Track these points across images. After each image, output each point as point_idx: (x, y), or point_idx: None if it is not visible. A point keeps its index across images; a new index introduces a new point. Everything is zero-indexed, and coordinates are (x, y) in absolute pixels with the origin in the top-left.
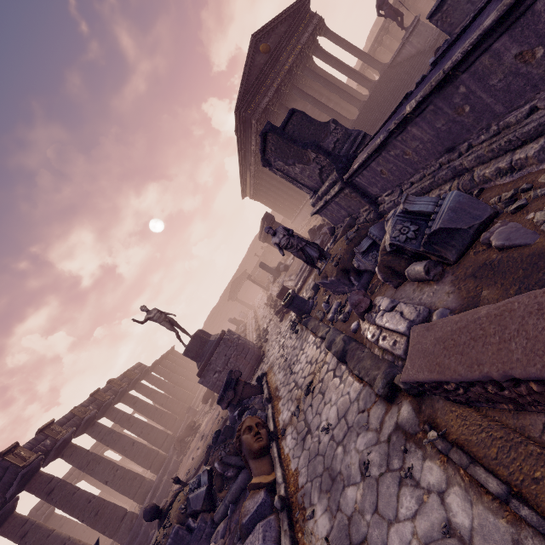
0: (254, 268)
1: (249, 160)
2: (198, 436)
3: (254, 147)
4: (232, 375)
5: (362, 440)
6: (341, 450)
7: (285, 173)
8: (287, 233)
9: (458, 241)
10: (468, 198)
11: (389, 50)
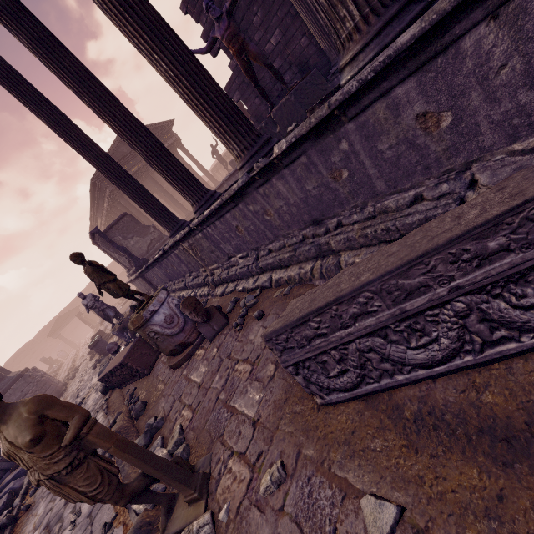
0: None
1: (102, 212)
2: None
3: (107, 205)
4: None
5: None
6: None
7: (110, 253)
8: (94, 299)
9: None
10: None
11: (230, 168)
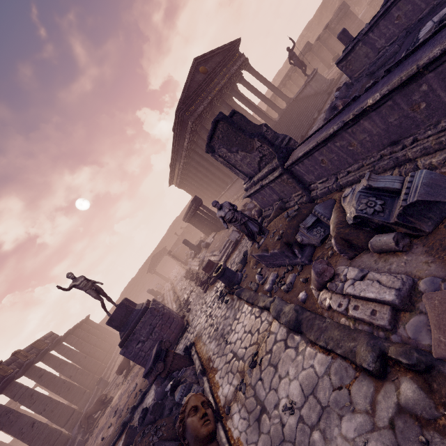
0: (173, 245)
1: (181, 154)
2: (110, 411)
3: (186, 144)
4: (162, 345)
5: (349, 425)
6: (318, 436)
7: (226, 159)
8: (232, 208)
9: (436, 213)
10: (441, 176)
11: (290, 91)
